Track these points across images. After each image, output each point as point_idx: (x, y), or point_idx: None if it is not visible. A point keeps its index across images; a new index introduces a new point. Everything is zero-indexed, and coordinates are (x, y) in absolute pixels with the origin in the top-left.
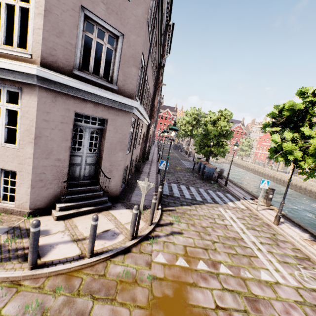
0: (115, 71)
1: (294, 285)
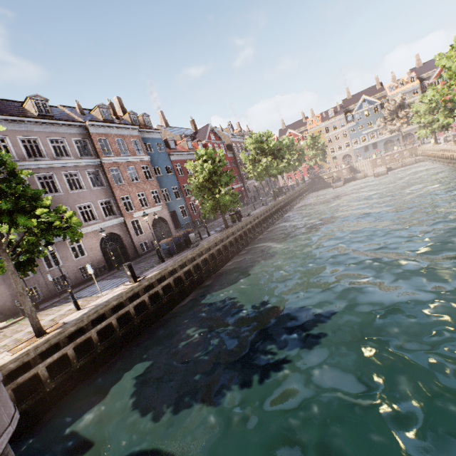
0: None
1: None
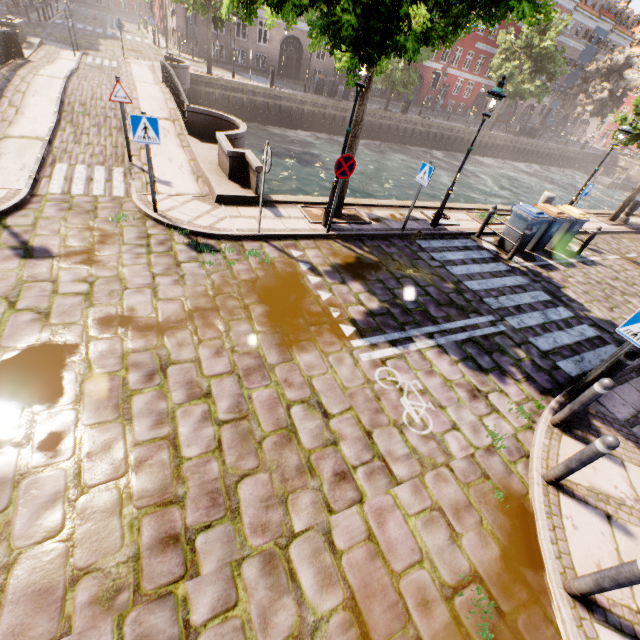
0: None
1: None
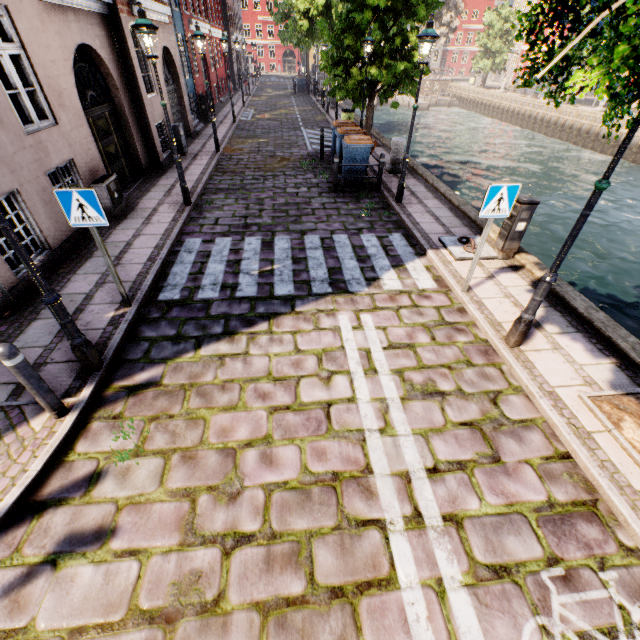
0: None
1: None
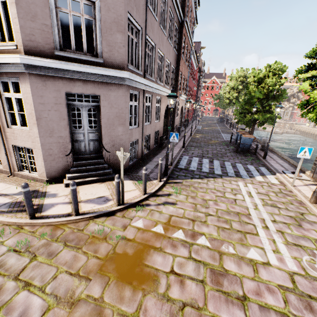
0: (98, 43)
1: (291, 269)
